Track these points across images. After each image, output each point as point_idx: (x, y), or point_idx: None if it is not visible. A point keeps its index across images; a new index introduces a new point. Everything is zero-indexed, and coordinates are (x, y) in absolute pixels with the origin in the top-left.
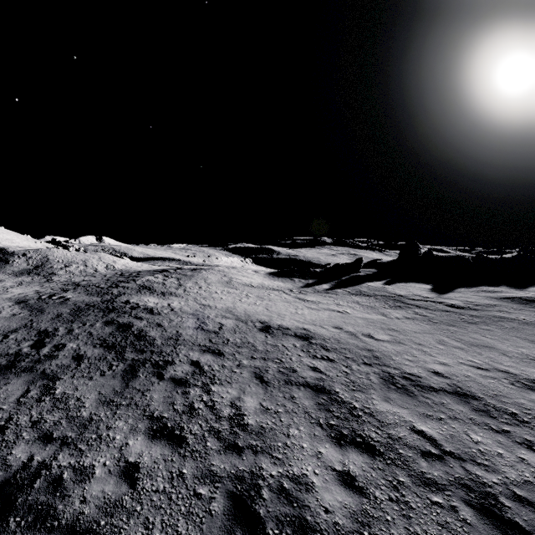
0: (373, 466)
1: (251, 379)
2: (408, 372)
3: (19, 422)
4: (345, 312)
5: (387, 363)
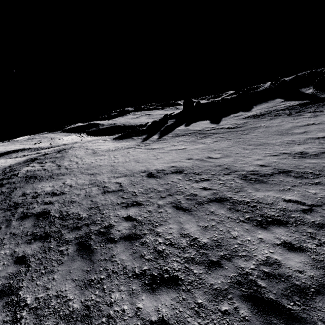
0: (291, 231)
1: (176, 212)
2: (250, 170)
3: None
4: (183, 148)
5: (235, 169)
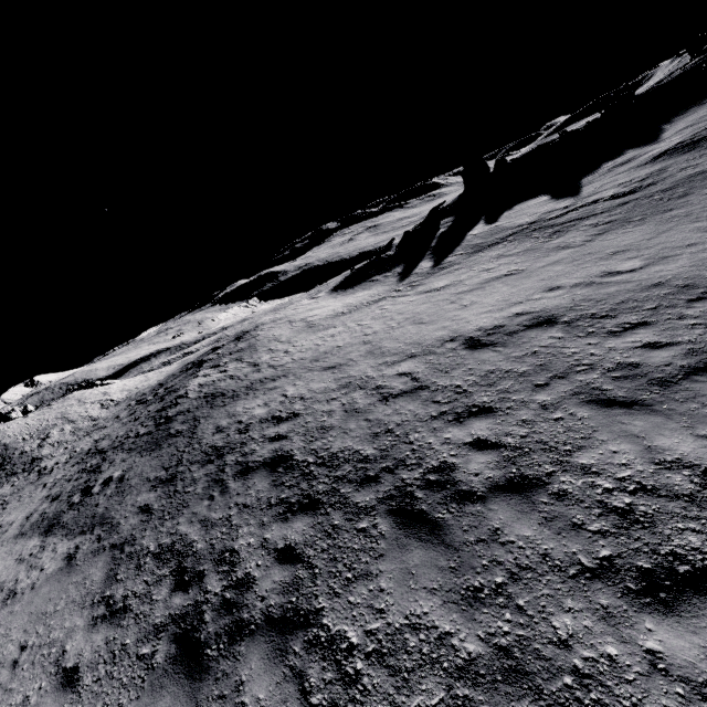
0: None
1: (605, 414)
2: None
3: None
4: (515, 271)
5: None
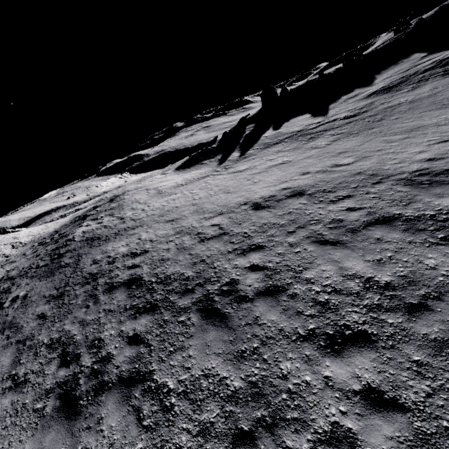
0: None
1: (322, 249)
2: (413, 170)
3: (184, 447)
4: (286, 161)
5: (388, 174)
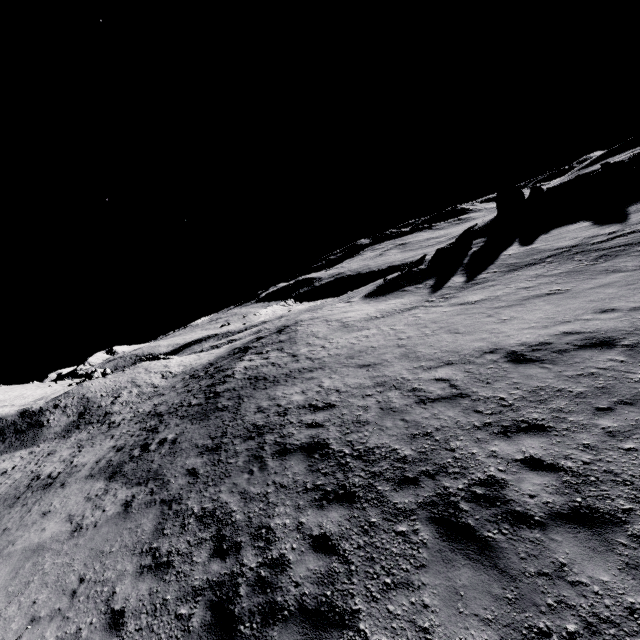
0: None
1: None
2: None
3: None
4: (558, 291)
5: None
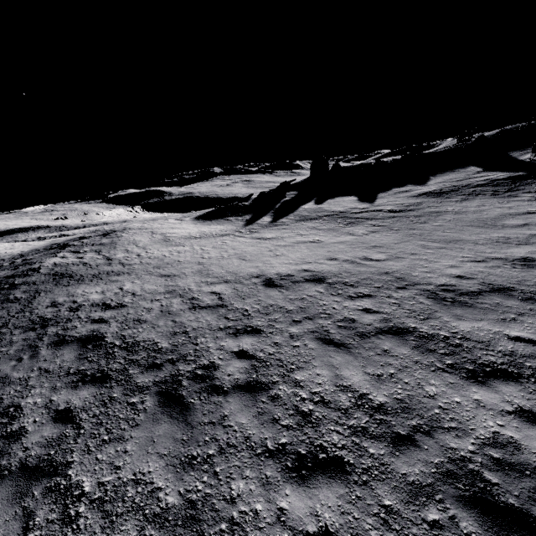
0: (528, 390)
1: (324, 348)
2: (440, 284)
3: None
4: (317, 241)
5: (415, 281)
